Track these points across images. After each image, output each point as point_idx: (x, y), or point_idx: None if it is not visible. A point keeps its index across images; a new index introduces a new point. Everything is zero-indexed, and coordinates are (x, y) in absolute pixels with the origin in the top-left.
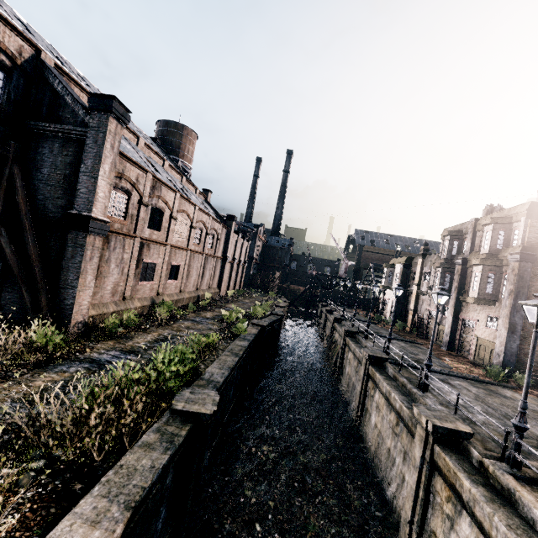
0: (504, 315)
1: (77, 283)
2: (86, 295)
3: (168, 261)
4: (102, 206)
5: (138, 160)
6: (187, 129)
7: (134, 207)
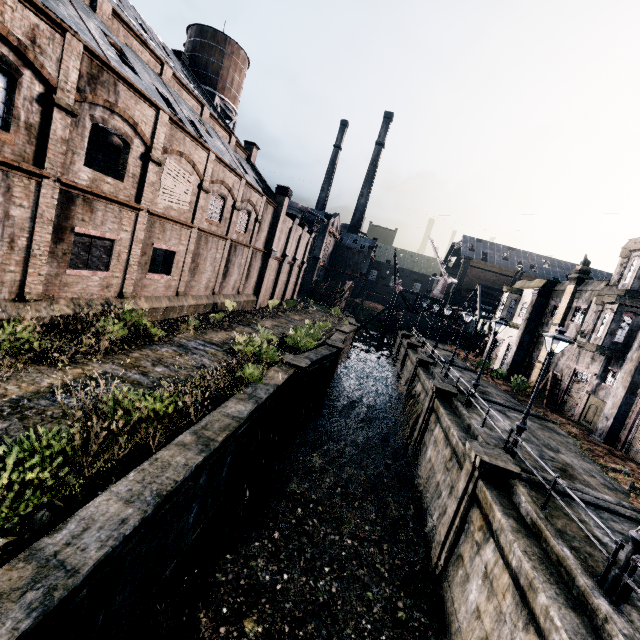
0: None
1: None
2: None
3: (146, 241)
4: None
5: (60, 11)
6: (231, 45)
7: (36, 108)
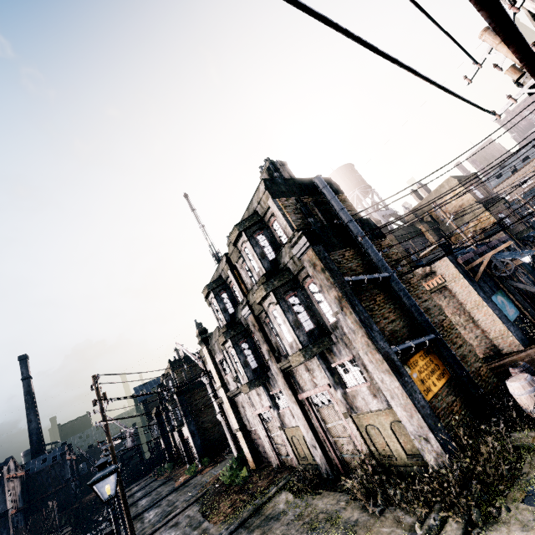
0: (187, 429)
1: None
2: None
3: None
4: None
5: None
6: None
7: None
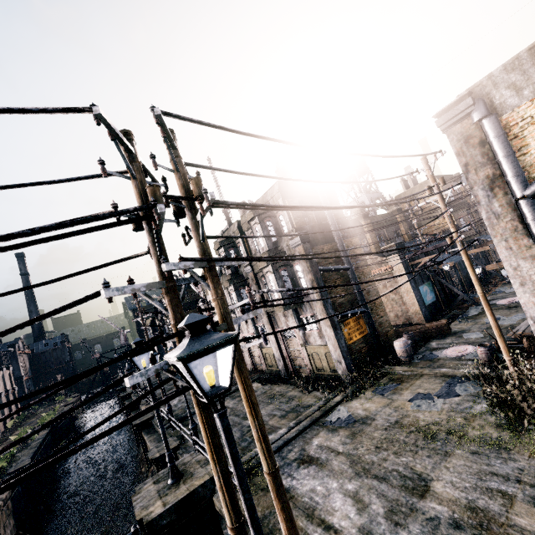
0: None
1: None
2: None
3: None
4: None
5: None
6: None
7: None
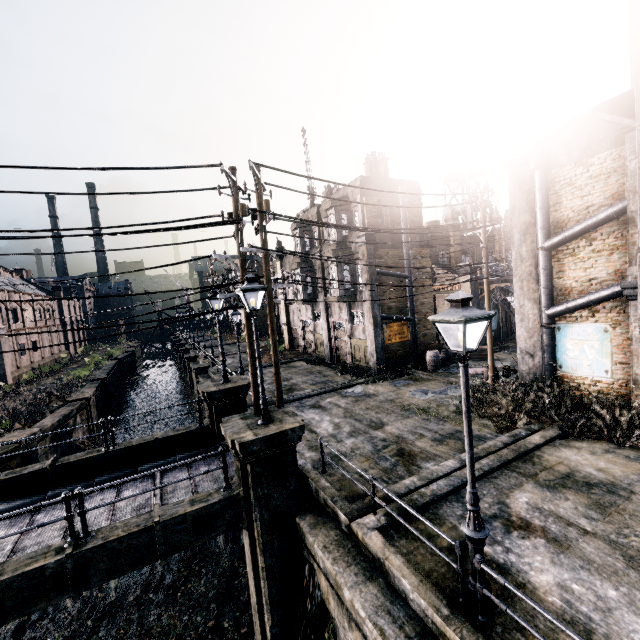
0: None
1: (4, 362)
2: (8, 367)
3: (30, 340)
4: (0, 321)
5: None
6: None
7: (5, 313)
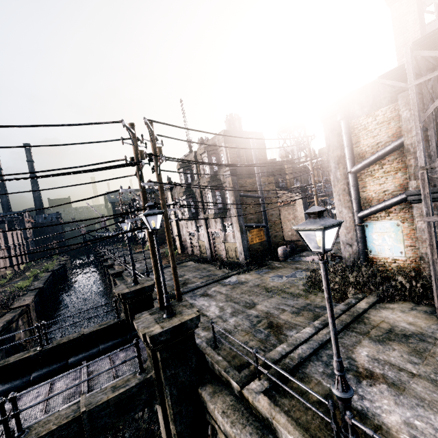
0: None
1: None
2: None
3: None
4: None
5: None
6: None
7: None
